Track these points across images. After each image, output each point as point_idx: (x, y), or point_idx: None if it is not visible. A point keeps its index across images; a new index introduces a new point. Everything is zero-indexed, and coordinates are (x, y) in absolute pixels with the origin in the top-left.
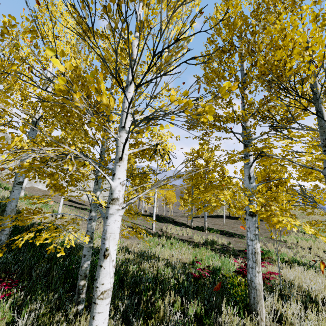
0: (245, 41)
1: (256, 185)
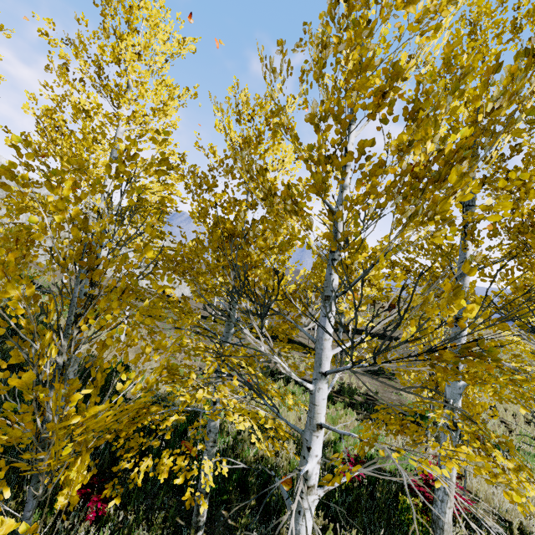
0: (501, 168)
1: (465, 385)
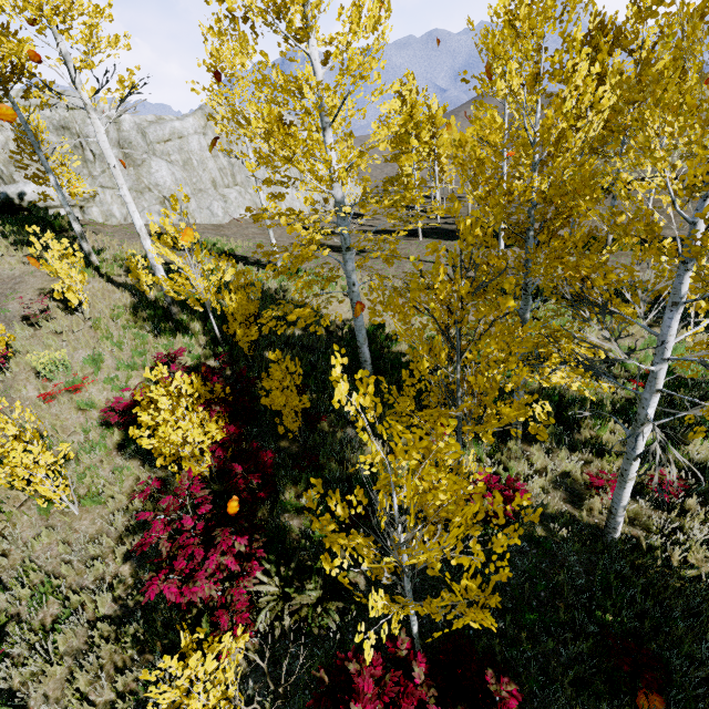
0: None
1: None
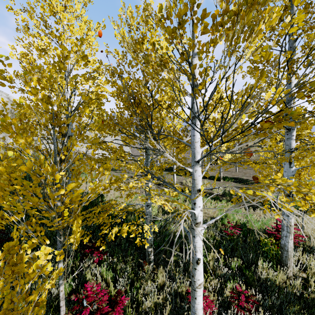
0: (309, 13)
1: (296, 169)
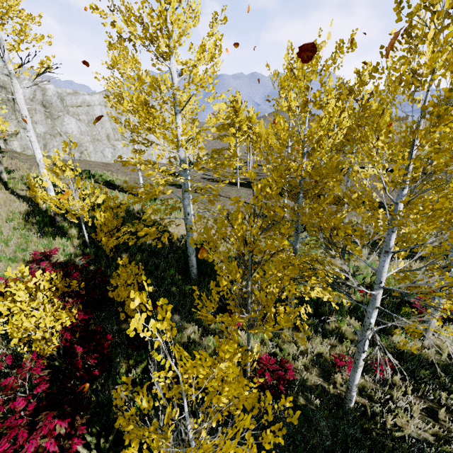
0: None
1: None
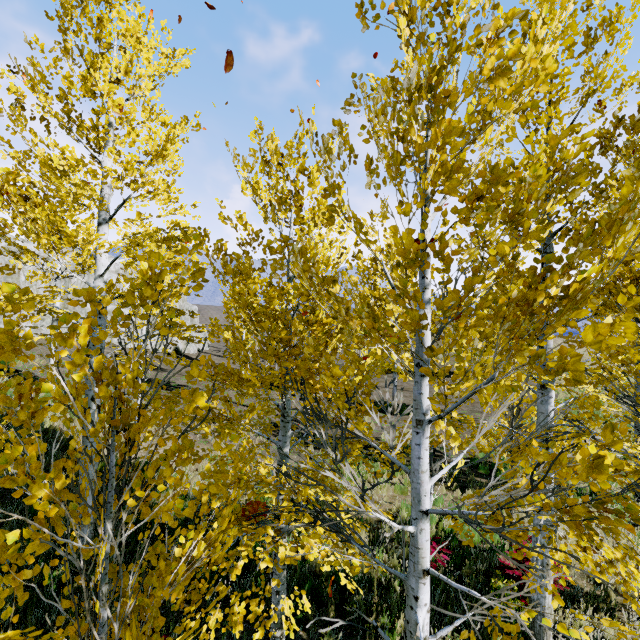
0: (588, 222)
1: None
